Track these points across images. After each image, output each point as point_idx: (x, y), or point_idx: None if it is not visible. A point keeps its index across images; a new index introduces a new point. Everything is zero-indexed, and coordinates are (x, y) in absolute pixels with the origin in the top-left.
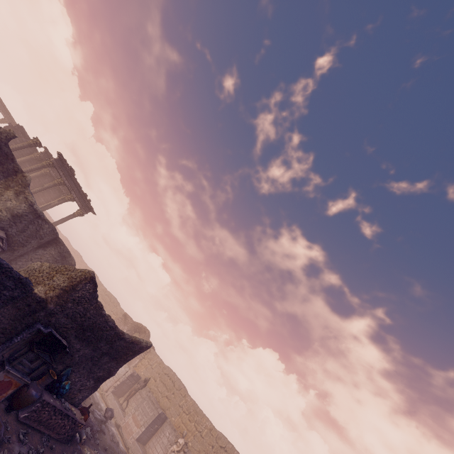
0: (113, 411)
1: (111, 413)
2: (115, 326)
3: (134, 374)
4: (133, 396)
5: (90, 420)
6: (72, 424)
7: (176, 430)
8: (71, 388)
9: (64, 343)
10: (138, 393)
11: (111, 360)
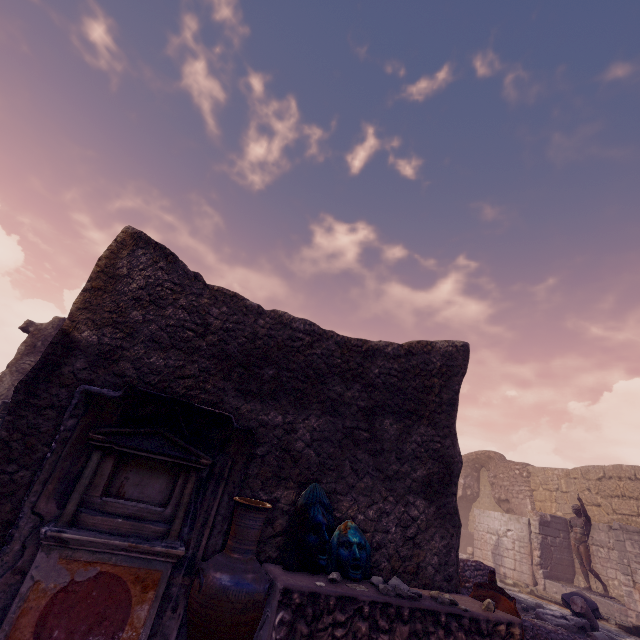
0: (584, 596)
1: (581, 600)
2: (319, 329)
3: (544, 519)
4: (593, 560)
5: (544, 630)
6: (475, 639)
7: None
8: (379, 545)
9: (208, 410)
10: (594, 547)
11: (406, 422)
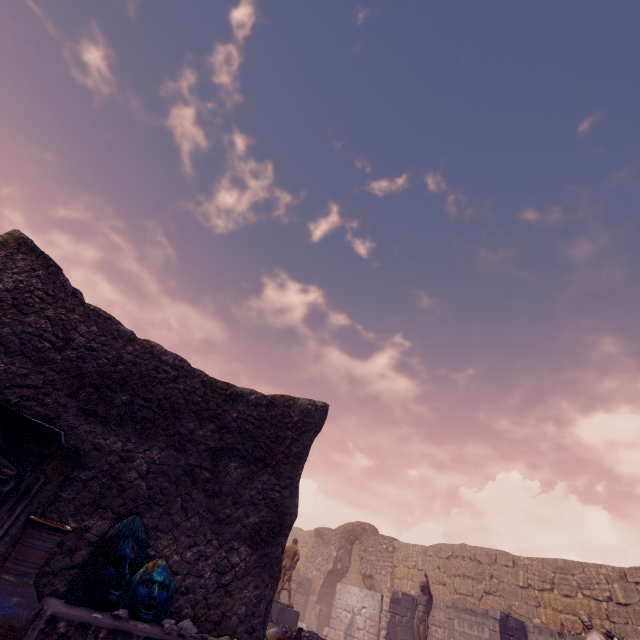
0: None
1: None
2: (189, 366)
3: (396, 596)
4: None
5: None
6: None
7: (562, 632)
8: (188, 589)
9: (37, 423)
10: (434, 627)
11: (252, 468)
